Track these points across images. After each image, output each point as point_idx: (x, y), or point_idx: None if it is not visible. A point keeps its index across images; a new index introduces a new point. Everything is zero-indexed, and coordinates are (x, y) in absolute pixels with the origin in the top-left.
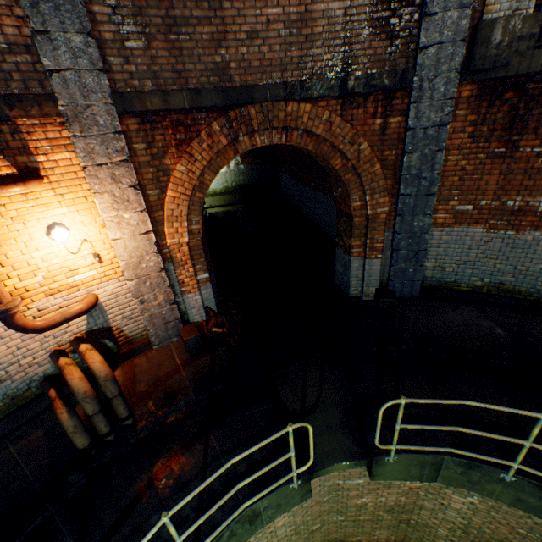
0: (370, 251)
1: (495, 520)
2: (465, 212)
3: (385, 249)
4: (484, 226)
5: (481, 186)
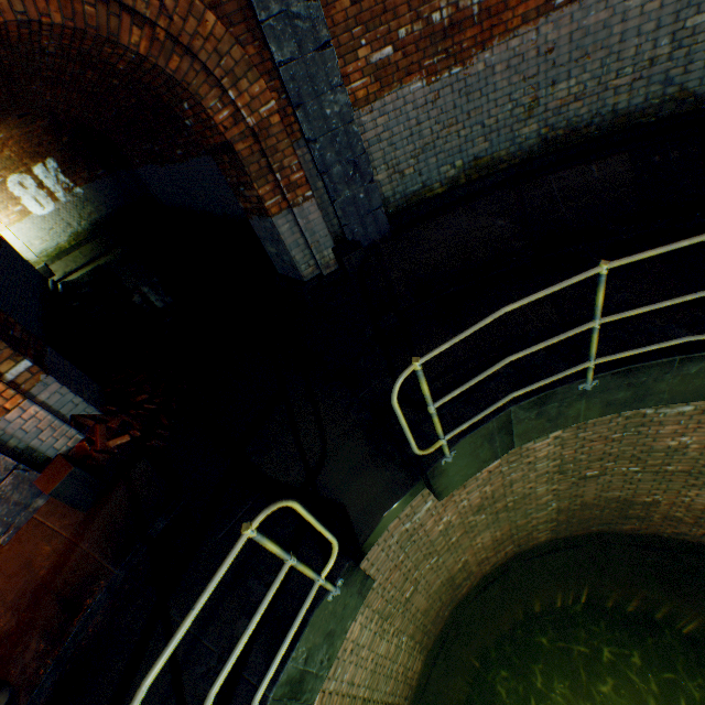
0: (291, 192)
1: (589, 443)
2: (387, 62)
3: (312, 180)
4: (422, 76)
5: (387, 3)
